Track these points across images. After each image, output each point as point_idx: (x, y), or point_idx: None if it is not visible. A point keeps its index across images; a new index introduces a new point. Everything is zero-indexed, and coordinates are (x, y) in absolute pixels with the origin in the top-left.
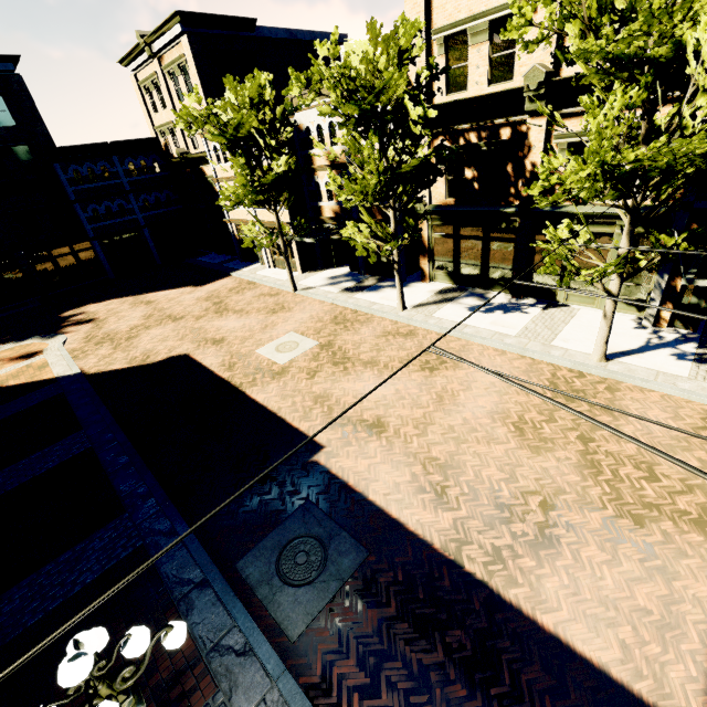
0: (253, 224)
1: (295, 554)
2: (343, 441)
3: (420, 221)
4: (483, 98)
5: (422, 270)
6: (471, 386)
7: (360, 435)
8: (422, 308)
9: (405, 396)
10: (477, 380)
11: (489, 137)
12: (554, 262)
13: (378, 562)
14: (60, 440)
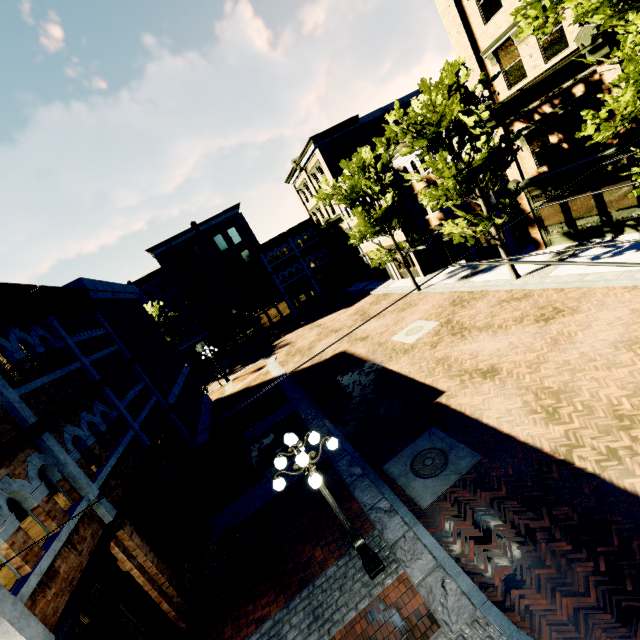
0: (377, 250)
1: (423, 459)
2: (460, 386)
3: (518, 198)
4: (542, 76)
5: (534, 239)
6: (590, 325)
7: (475, 380)
8: (537, 272)
9: (518, 345)
10: (599, 318)
11: (563, 101)
12: None
13: (490, 463)
14: (279, 408)
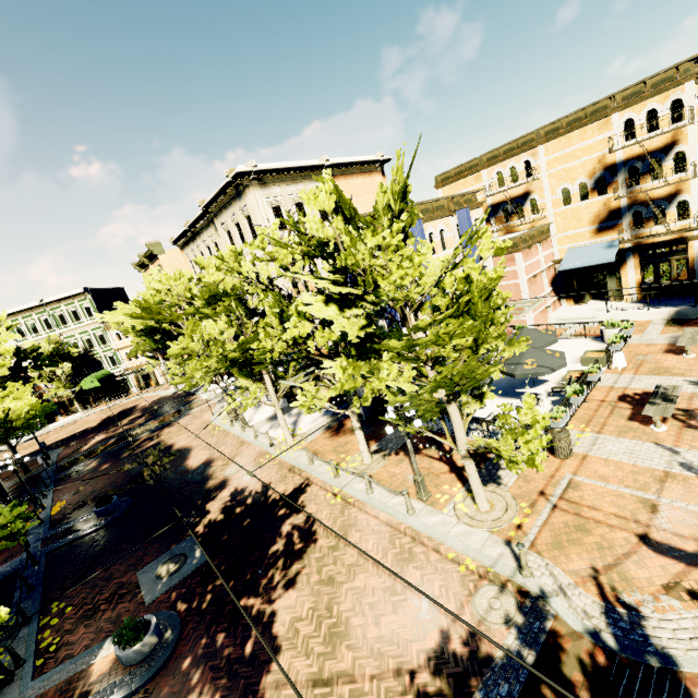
0: None
1: None
2: None
3: None
4: None
5: None
6: None
7: None
8: None
9: None
10: None
11: None
12: None
13: None
14: None
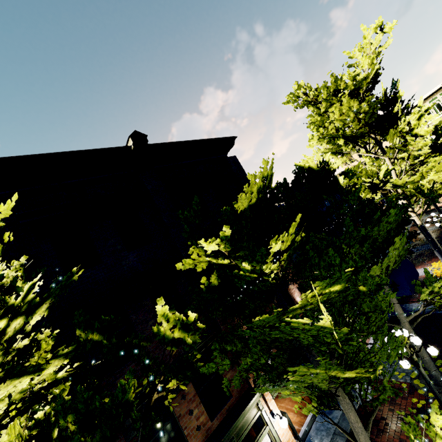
0: None
1: None
2: None
3: None
4: None
5: None
6: None
7: None
8: None
9: None
10: None
11: None
12: None
13: None
14: None
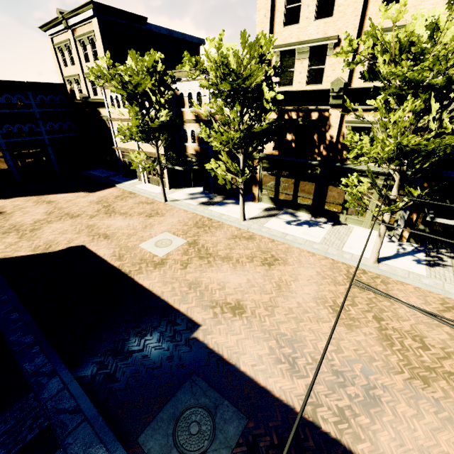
0: (138, 153)
1: (188, 424)
2: (214, 320)
3: (255, 163)
4: (303, 92)
5: (253, 194)
6: (297, 277)
7: (227, 315)
8: (256, 220)
9: (255, 284)
10: (301, 273)
11: (304, 116)
12: (353, 200)
13: (256, 428)
14: None
